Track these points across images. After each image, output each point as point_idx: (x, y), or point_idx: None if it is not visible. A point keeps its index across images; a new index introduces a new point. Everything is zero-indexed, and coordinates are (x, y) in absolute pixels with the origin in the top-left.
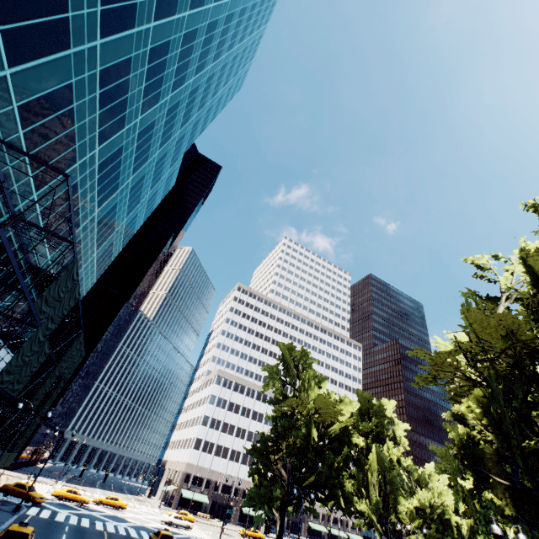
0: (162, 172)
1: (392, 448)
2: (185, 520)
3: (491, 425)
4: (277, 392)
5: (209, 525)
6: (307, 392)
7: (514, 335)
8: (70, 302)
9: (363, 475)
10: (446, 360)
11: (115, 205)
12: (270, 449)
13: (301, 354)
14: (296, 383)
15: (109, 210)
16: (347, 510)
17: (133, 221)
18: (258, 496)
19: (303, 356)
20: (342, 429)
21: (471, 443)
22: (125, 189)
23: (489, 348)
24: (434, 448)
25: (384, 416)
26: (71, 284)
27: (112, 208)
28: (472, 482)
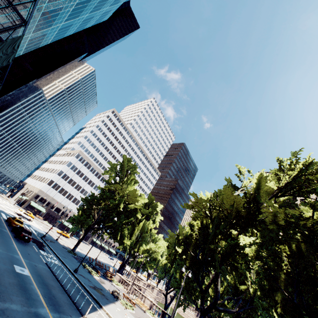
0: (104, 5)
1: (151, 224)
2: (29, 216)
3: (201, 233)
4: (111, 178)
5: (41, 223)
6: (128, 185)
7: (235, 206)
8: (3, 62)
9: (132, 229)
10: (202, 203)
11: (61, 8)
12: (95, 203)
13: (132, 166)
14: (123, 178)
15: (55, 9)
16: (119, 241)
17: (67, 27)
18: (78, 220)
19: (133, 167)
20: (134, 208)
21: (190, 237)
22: (73, 1)
23: (222, 206)
24: (170, 231)
25: (155, 210)
26: (10, 50)
27: (58, 9)
28: (180, 250)
